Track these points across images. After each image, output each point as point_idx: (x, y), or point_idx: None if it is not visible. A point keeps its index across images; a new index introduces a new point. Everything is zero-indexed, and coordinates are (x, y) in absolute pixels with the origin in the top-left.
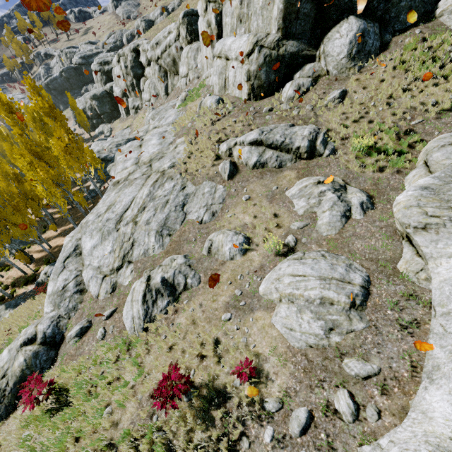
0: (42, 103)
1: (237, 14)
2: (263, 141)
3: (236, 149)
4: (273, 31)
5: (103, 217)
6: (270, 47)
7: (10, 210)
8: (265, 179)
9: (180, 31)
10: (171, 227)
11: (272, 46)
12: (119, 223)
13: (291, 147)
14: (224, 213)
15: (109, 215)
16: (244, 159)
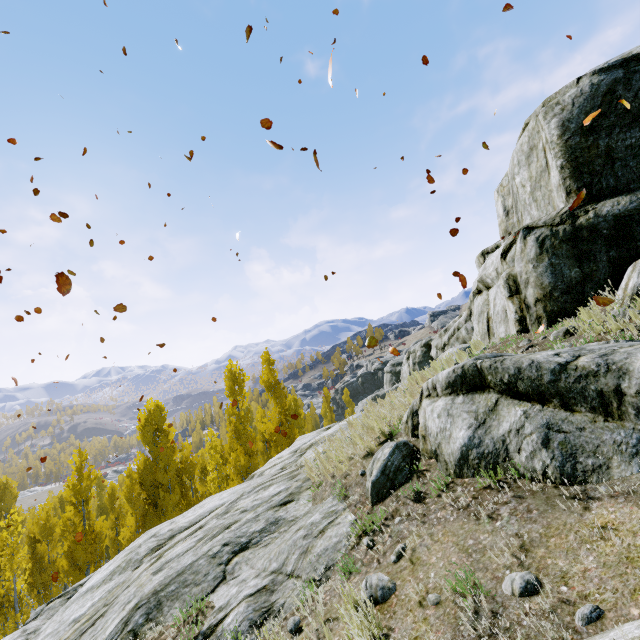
0: (267, 376)
1: (503, 229)
2: (485, 372)
3: (421, 408)
4: (560, 206)
5: (157, 529)
6: (550, 225)
7: (175, 498)
8: (484, 522)
9: (472, 310)
10: (161, 607)
11: (555, 222)
12: (155, 551)
13: (612, 387)
14: (284, 632)
15: (162, 527)
16: (431, 434)
